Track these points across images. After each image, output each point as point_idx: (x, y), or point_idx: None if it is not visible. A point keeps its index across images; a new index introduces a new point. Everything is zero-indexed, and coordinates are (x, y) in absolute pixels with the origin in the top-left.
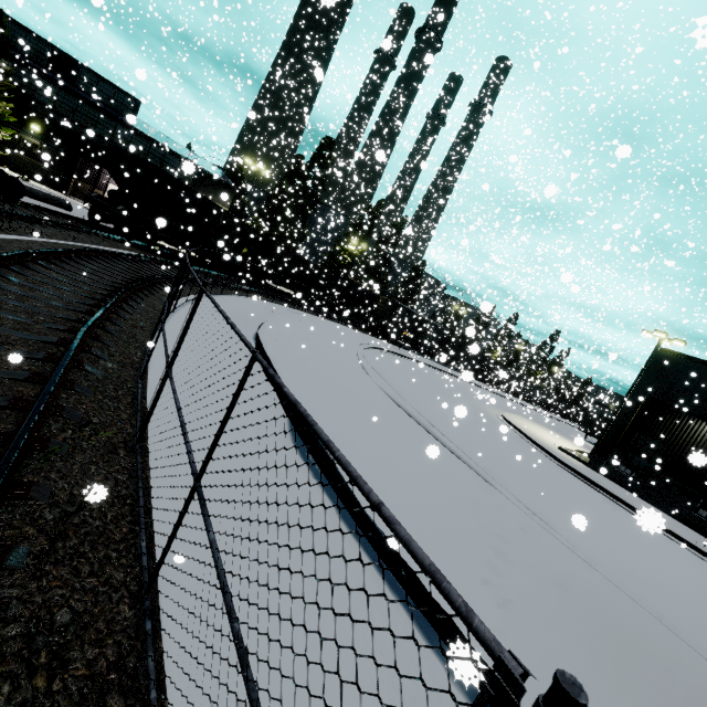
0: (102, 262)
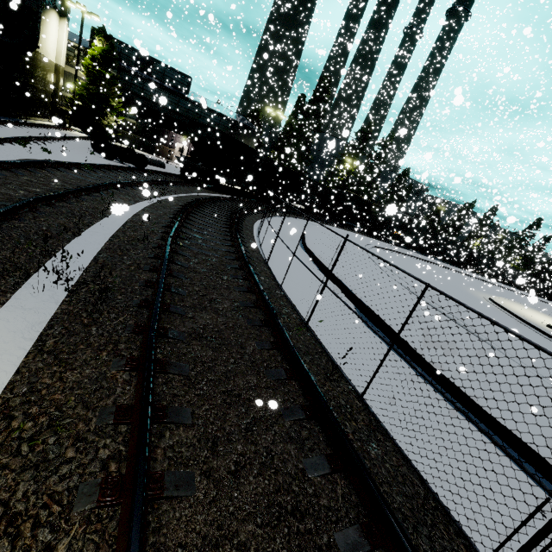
0: (207, 206)
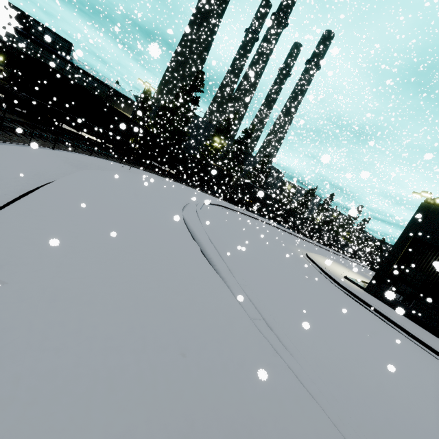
0: None
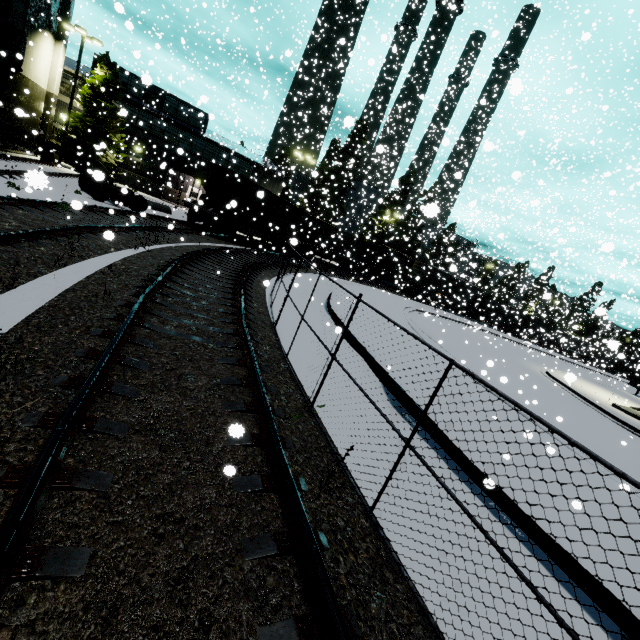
0: (212, 258)
